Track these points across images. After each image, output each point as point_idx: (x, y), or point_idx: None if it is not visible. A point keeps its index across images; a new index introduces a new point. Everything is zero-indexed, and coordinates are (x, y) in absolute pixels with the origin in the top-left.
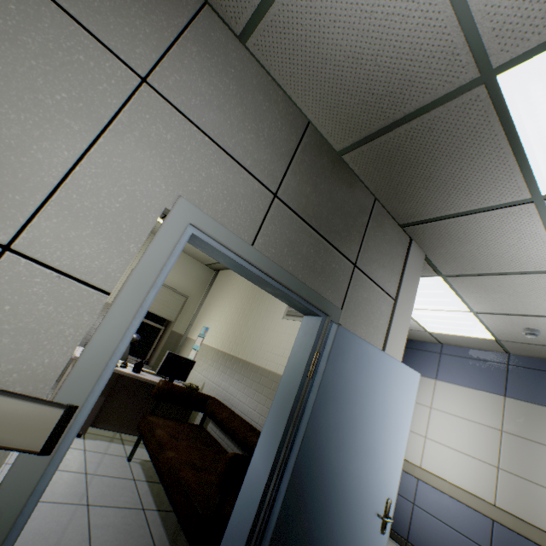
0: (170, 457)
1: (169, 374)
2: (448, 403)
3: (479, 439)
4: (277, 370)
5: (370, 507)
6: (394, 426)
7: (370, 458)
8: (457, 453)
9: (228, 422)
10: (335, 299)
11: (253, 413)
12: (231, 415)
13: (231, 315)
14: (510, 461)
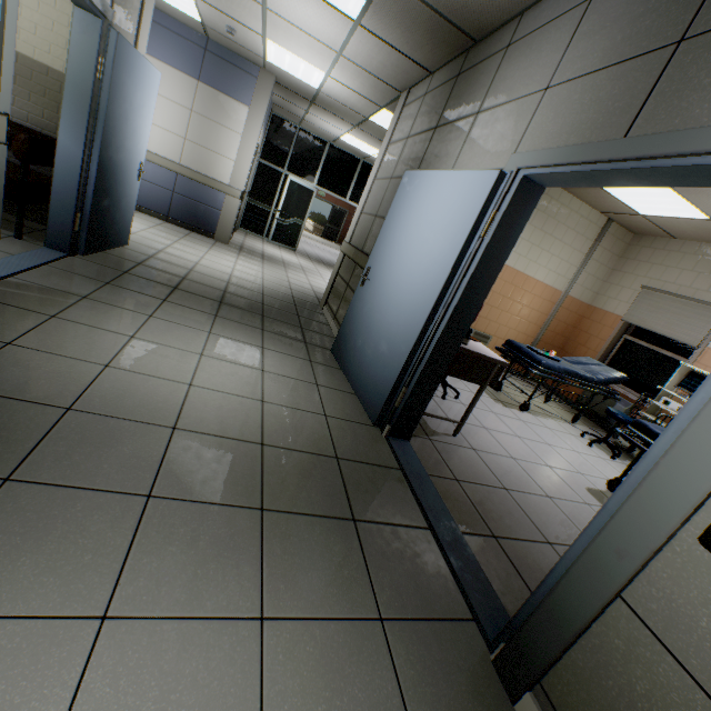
0: None
1: None
2: None
3: (175, 117)
4: None
5: (134, 167)
6: (147, 116)
7: (135, 138)
8: (157, 128)
9: None
10: None
11: None
12: None
13: None
14: (195, 135)
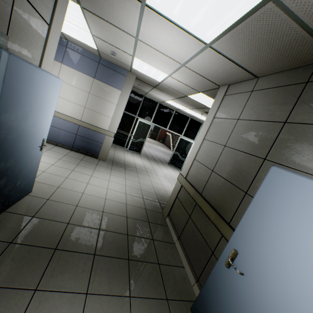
0: None
1: None
2: (67, 79)
3: (80, 97)
4: None
5: (36, 145)
6: (48, 109)
7: (36, 127)
8: (69, 102)
9: None
10: (1, 25)
11: None
12: None
13: None
14: (90, 105)
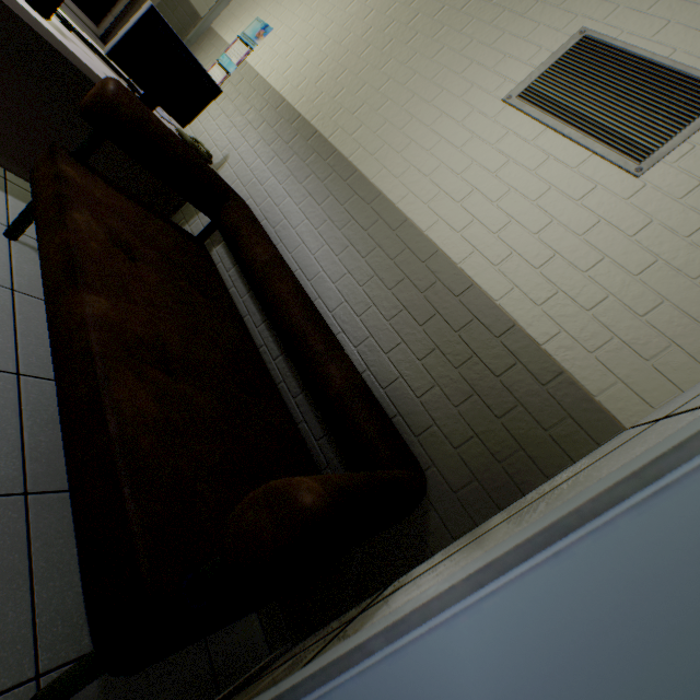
0: (89, 319)
1: (143, 83)
2: None
3: None
4: (428, 228)
5: None
6: None
7: None
8: None
9: (264, 275)
10: None
11: (328, 286)
12: (276, 264)
13: (343, 20)
14: None
